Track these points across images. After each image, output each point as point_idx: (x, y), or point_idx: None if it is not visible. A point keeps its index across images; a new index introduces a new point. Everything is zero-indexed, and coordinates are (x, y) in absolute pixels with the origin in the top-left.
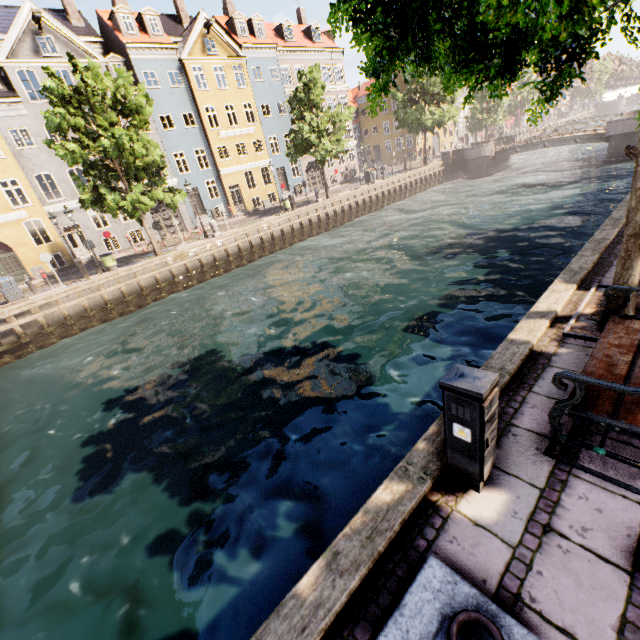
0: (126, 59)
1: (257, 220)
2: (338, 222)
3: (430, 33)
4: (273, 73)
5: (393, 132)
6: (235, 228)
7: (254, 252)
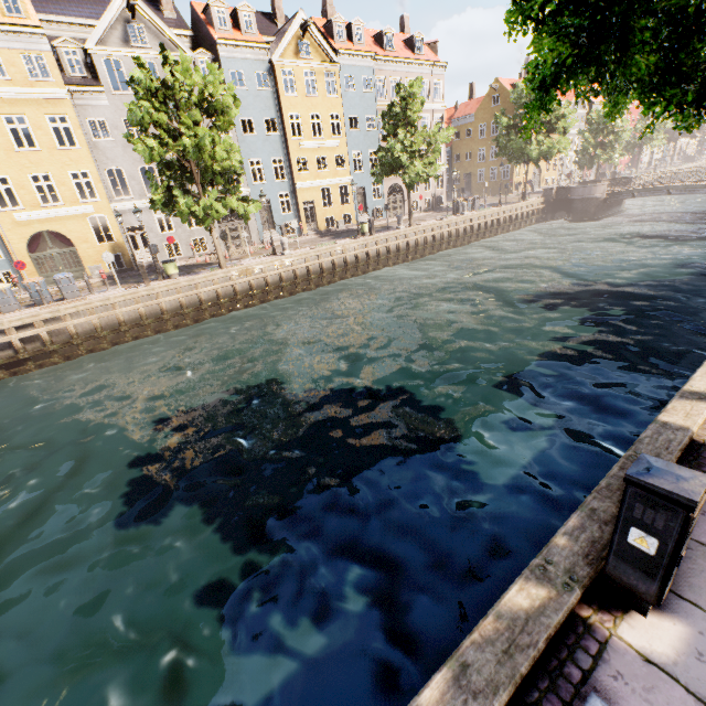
0: (215, 56)
1: (331, 242)
2: (418, 254)
3: (630, 43)
4: (367, 83)
5: (489, 160)
6: (306, 248)
7: (323, 276)
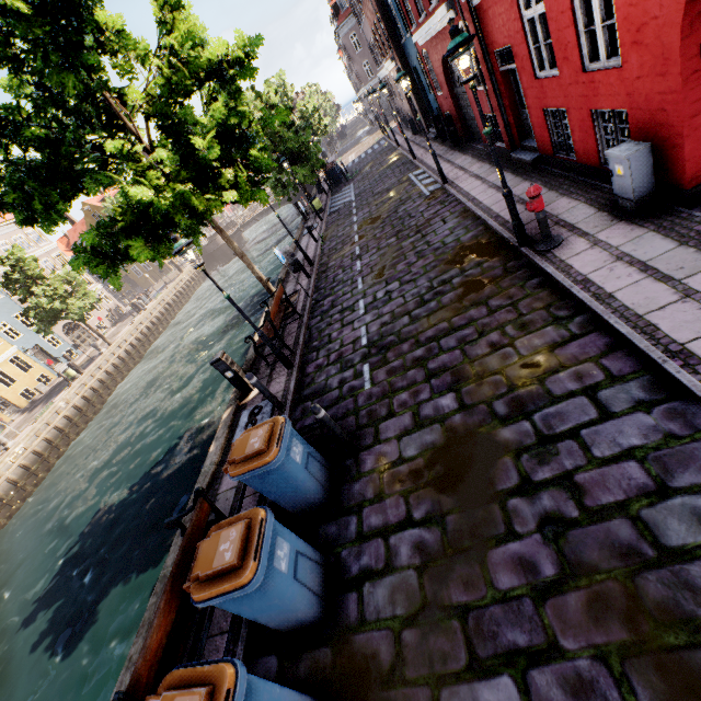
0: None
1: (48, 405)
2: (136, 358)
3: (125, 256)
4: None
5: None
6: (26, 428)
7: (67, 434)
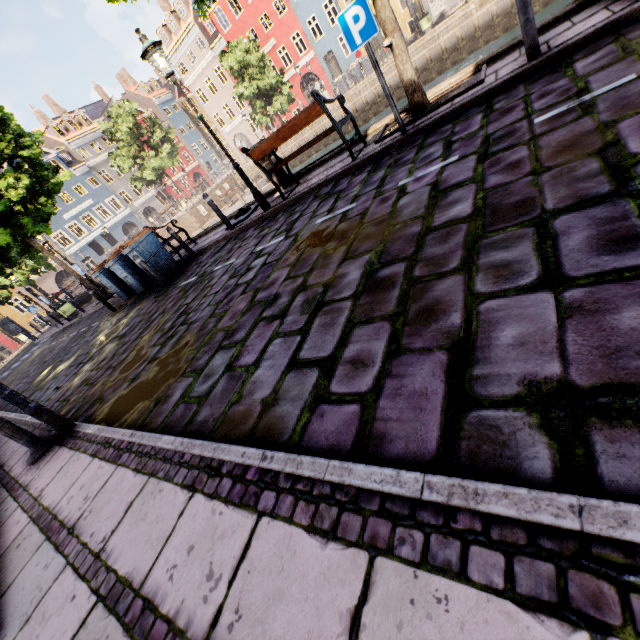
0: None
1: None
2: None
3: None
4: None
5: None
6: None
7: None
